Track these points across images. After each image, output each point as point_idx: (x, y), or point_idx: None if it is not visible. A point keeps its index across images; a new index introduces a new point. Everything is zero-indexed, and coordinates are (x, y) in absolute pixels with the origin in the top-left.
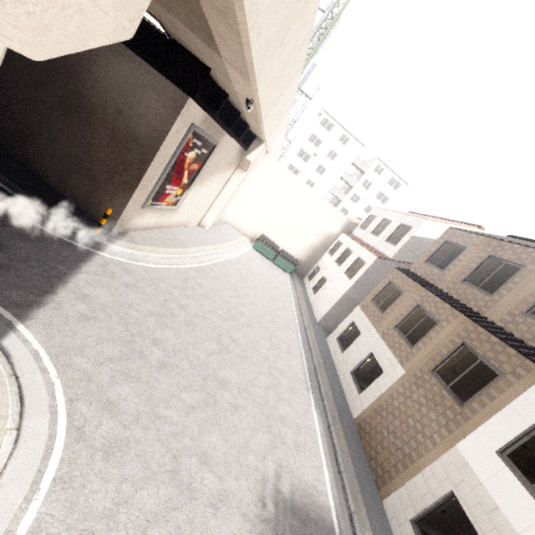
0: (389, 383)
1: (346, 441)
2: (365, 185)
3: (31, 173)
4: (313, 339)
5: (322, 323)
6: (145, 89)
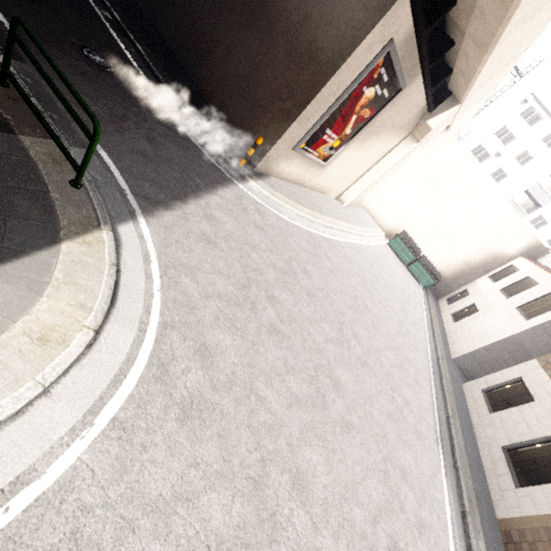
0: None
1: None
2: None
3: (198, 93)
4: (446, 377)
5: (459, 362)
6: None
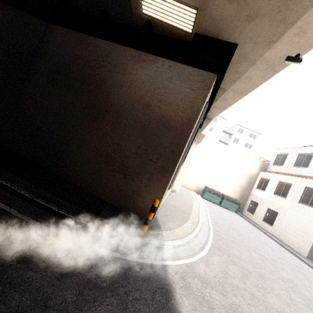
0: None
1: None
2: (235, 141)
3: (63, 180)
4: None
5: (310, 257)
6: (171, 80)
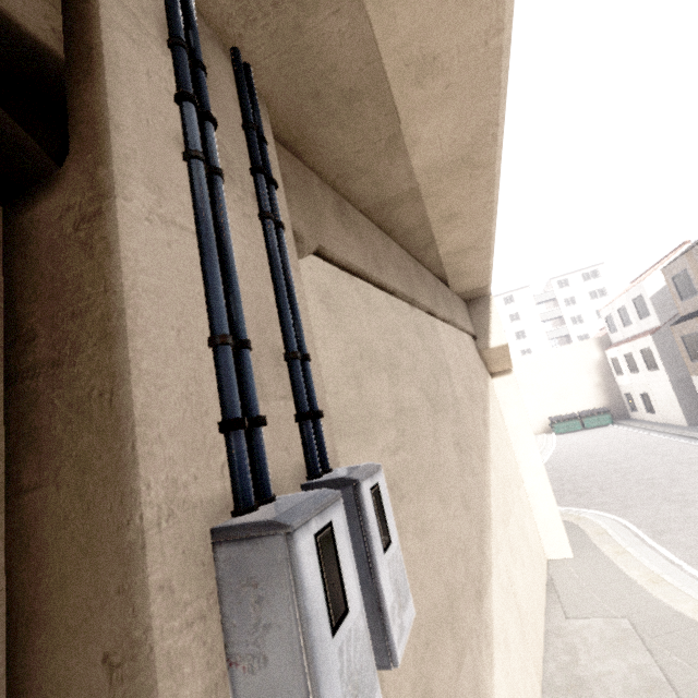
0: None
1: None
2: (568, 303)
3: None
4: (697, 435)
5: (692, 423)
6: None
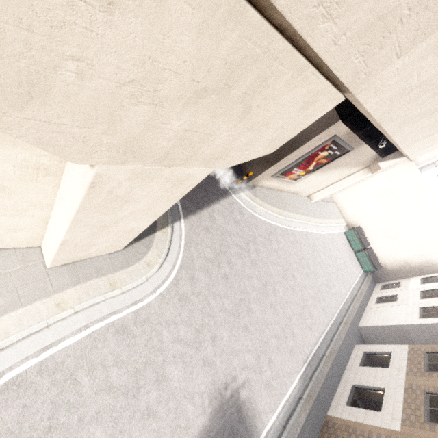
0: (377, 423)
1: (306, 419)
2: None
3: None
4: (341, 335)
5: (362, 330)
6: None
